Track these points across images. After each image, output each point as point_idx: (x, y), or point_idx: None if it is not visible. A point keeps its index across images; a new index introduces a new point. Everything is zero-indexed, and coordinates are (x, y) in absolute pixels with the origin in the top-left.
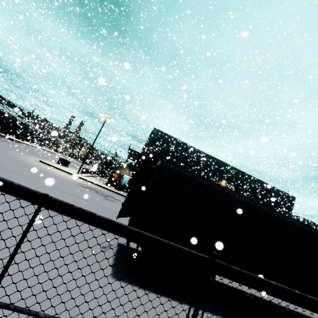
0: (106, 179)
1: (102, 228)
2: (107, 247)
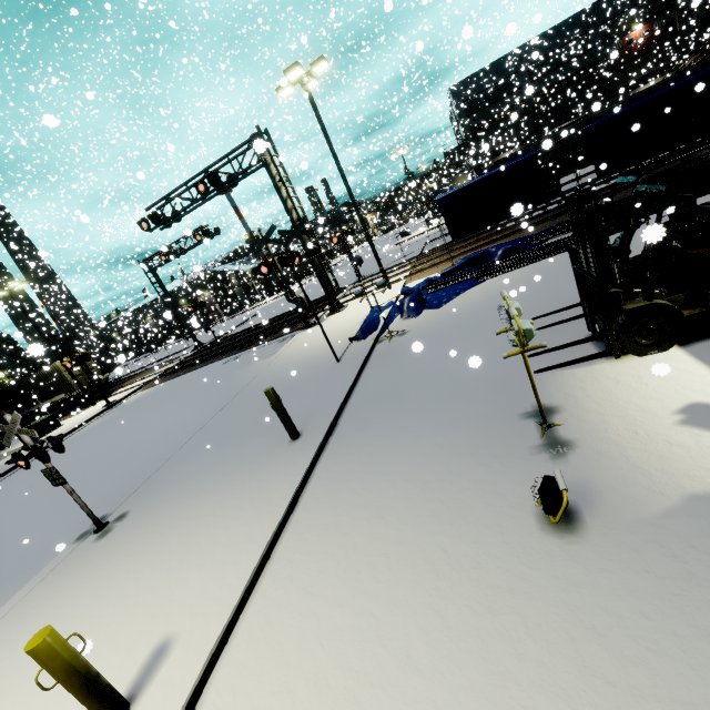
0: None
1: None
2: None
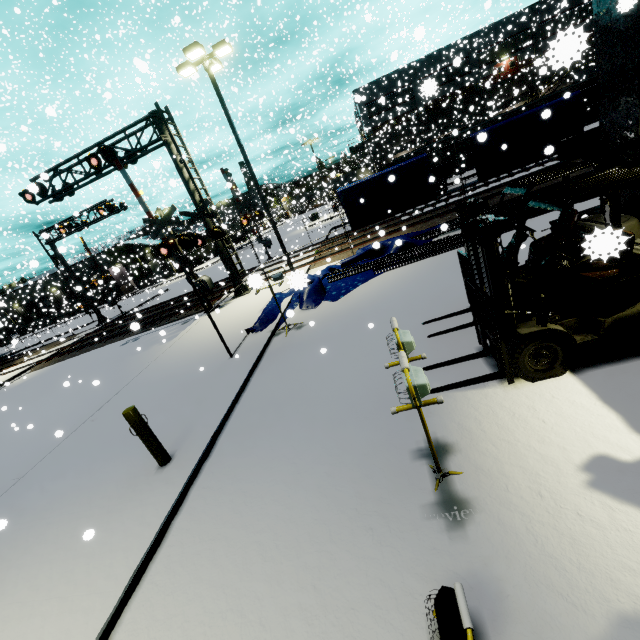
0: None
1: None
2: None
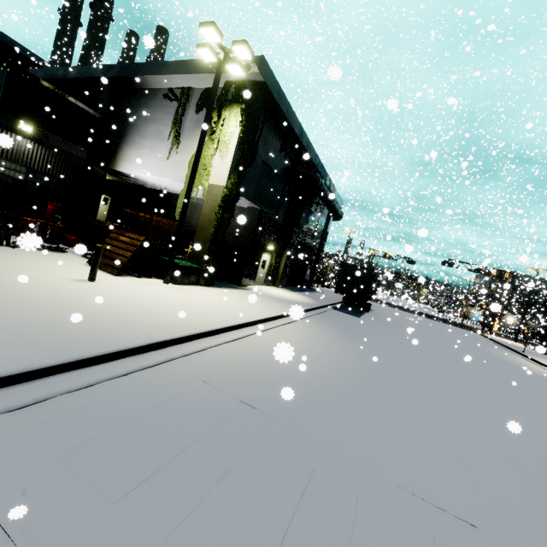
0: None
1: None
2: None
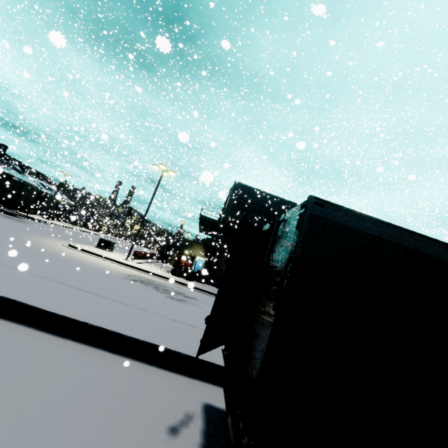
0: (171, 264)
1: (167, 366)
2: (179, 429)
